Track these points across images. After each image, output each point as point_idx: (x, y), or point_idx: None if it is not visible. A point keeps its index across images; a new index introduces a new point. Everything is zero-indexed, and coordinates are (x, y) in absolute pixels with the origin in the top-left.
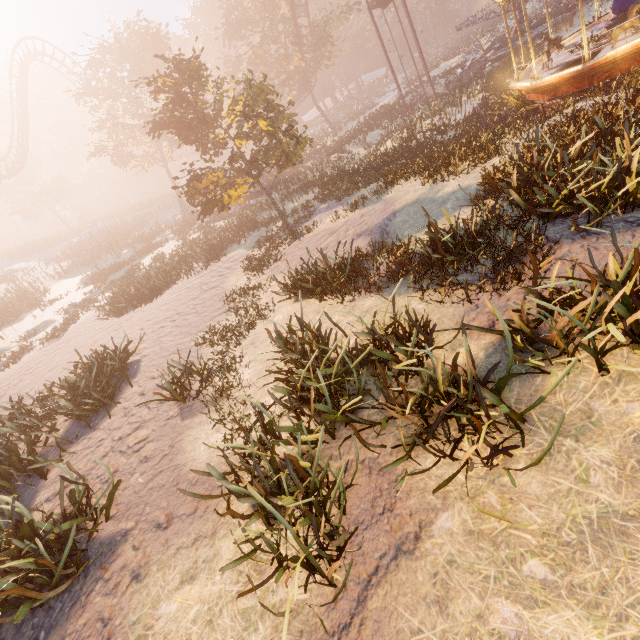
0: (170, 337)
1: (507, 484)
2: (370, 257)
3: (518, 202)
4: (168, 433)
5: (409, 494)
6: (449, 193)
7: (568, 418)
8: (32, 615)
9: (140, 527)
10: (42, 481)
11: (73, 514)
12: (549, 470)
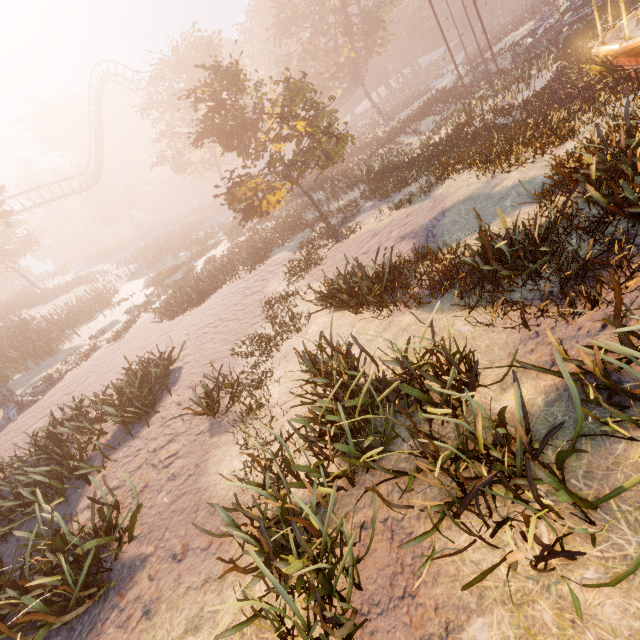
0: (211, 344)
1: (568, 597)
2: (413, 264)
3: (597, 200)
4: (196, 450)
5: (436, 579)
6: (509, 187)
7: None
8: (57, 632)
9: (158, 554)
10: (87, 485)
11: (101, 530)
12: (632, 590)
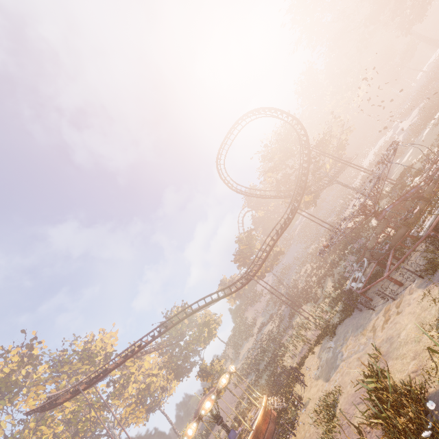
0: None
1: None
2: None
3: None
4: None
5: None
6: None
7: None
8: None
9: None
10: None
11: None
12: None
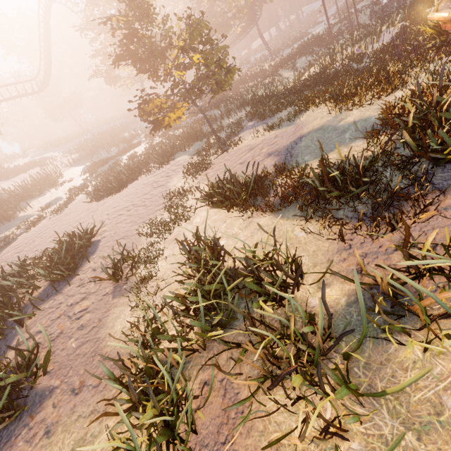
0: (123, 224)
1: None
2: (273, 177)
3: (409, 144)
4: (101, 307)
5: (249, 432)
6: (350, 123)
7: (414, 406)
8: None
9: (62, 387)
10: (21, 327)
11: (23, 366)
12: None
